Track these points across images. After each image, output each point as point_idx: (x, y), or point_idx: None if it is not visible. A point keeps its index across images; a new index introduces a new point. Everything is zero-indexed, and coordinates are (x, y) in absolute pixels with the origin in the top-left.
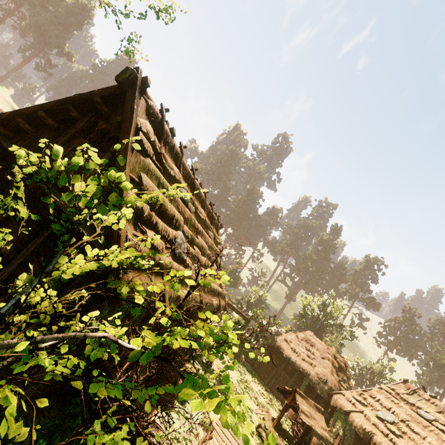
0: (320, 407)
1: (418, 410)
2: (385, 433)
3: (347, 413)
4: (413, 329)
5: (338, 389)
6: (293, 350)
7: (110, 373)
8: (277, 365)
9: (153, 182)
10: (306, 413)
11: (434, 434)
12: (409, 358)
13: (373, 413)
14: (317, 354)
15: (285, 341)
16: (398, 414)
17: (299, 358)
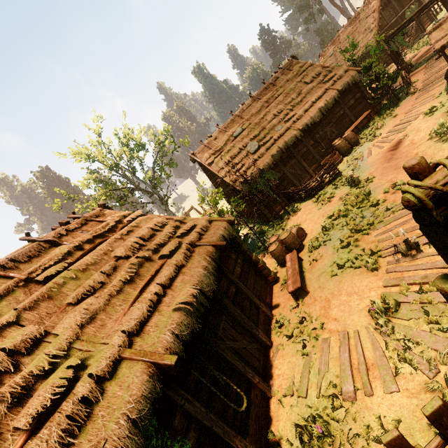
0: None
1: None
2: None
3: None
4: None
5: None
6: None
7: None
8: None
9: (223, 159)
10: (444, 35)
11: None
12: None
13: None
14: None
15: None
16: None
17: None
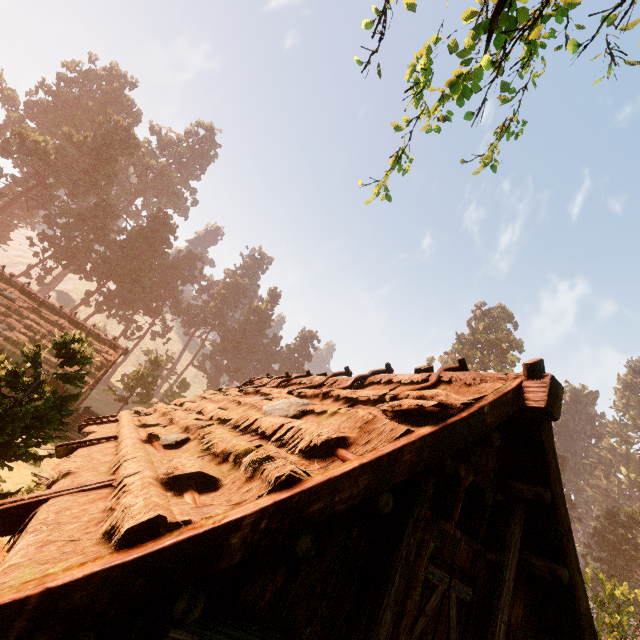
0: None
1: None
2: None
3: None
4: None
5: None
6: None
7: None
8: None
9: None
10: None
11: None
12: None
13: None
14: None
15: None
16: None
17: None
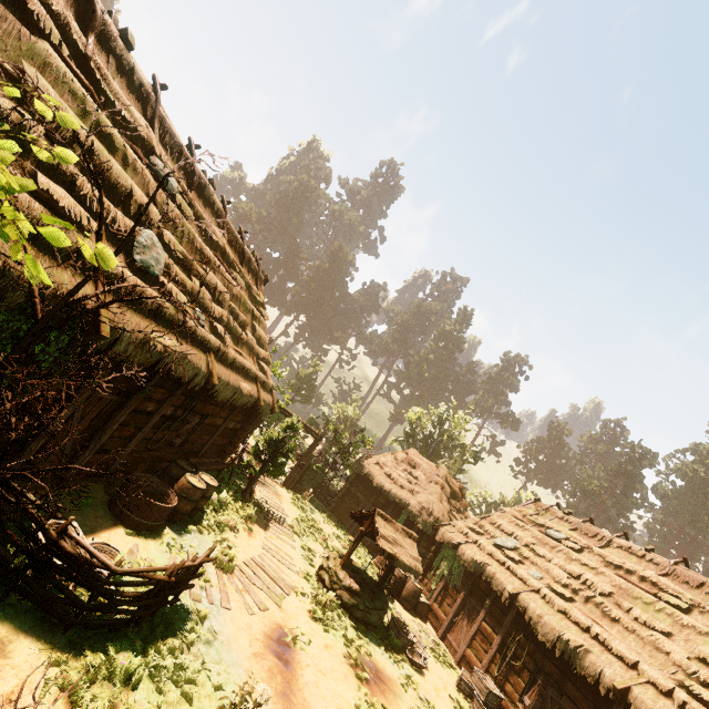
0: (411, 533)
1: (548, 530)
2: (502, 561)
3: (456, 546)
4: (560, 451)
5: (448, 520)
6: (387, 476)
7: (24, 482)
8: (365, 499)
9: (65, 101)
10: (388, 538)
11: (563, 554)
12: (553, 489)
13: (490, 542)
14: (422, 477)
15: (377, 465)
16: (522, 538)
17: (395, 485)
